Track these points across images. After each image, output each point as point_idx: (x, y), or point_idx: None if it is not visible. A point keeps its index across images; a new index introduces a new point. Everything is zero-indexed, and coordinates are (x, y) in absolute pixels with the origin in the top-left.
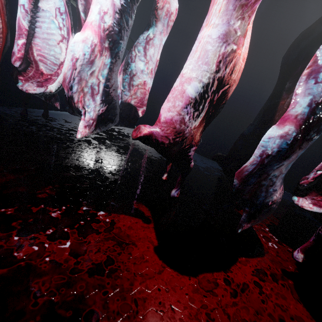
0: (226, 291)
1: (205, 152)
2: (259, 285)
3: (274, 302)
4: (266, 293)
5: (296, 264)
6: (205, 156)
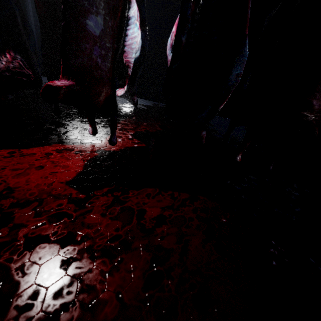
0: (0, 156)
1: (137, 93)
2: (51, 154)
3: (51, 160)
4: (51, 157)
5: (125, 147)
6: (138, 97)
